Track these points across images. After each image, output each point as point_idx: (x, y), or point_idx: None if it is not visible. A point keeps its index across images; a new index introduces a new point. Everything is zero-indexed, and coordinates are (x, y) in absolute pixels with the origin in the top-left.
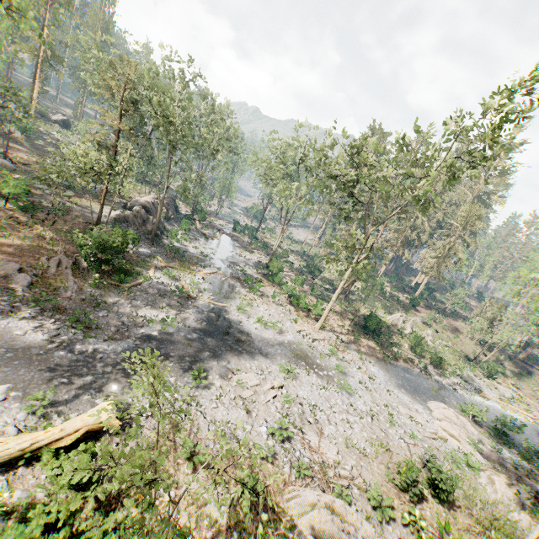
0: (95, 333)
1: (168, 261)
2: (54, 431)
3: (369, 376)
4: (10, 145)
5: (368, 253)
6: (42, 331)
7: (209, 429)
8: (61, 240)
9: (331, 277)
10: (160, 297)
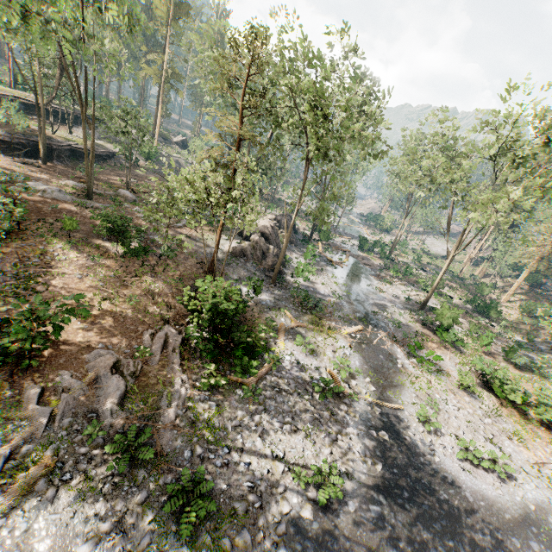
0: (209, 524)
1: (297, 314)
2: None
3: None
4: (135, 173)
5: None
6: (123, 533)
7: None
8: (170, 296)
9: (510, 317)
10: (299, 399)
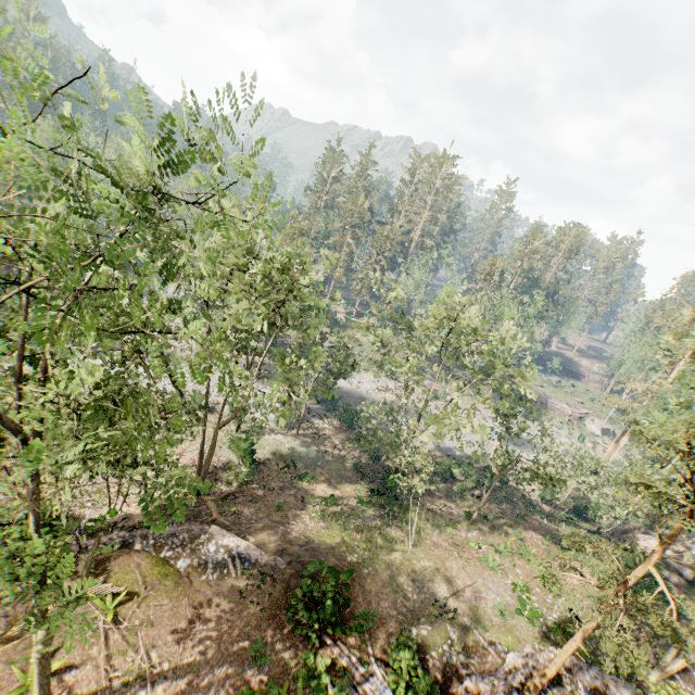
0: None
1: None
2: None
3: None
4: None
5: None
6: None
7: None
8: None
9: None
10: None
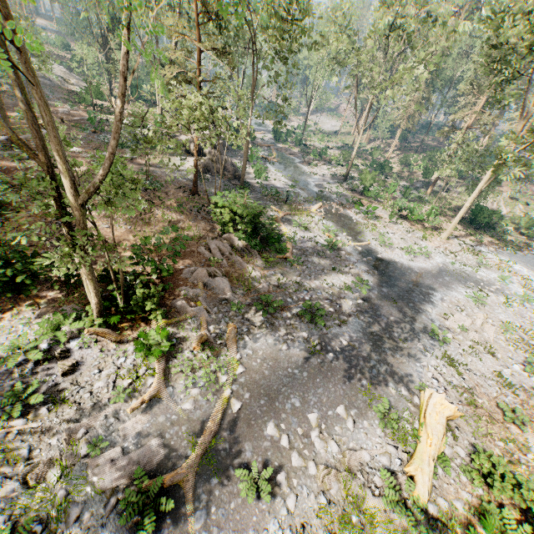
0: (325, 320)
1: (277, 208)
2: (433, 442)
3: (520, 277)
4: (10, 103)
5: (528, 143)
6: (293, 337)
7: (489, 385)
8: (187, 220)
9: (394, 170)
10: (319, 256)
